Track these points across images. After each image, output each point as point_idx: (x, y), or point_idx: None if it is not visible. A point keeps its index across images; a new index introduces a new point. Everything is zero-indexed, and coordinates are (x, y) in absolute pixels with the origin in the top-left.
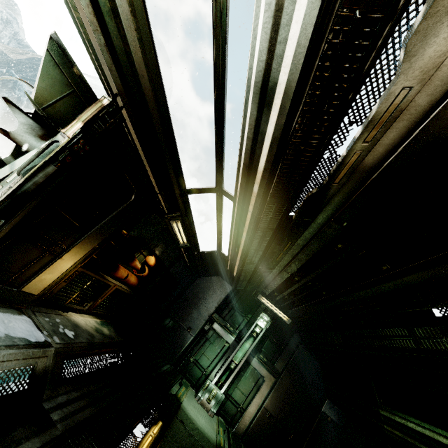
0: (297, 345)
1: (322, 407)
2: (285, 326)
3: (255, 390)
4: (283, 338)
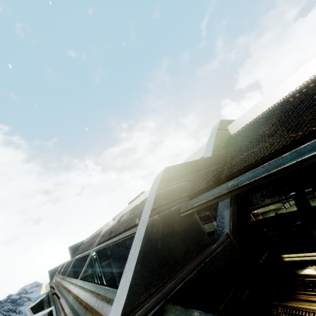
0: None
1: (127, 244)
2: None
3: (111, 268)
4: None
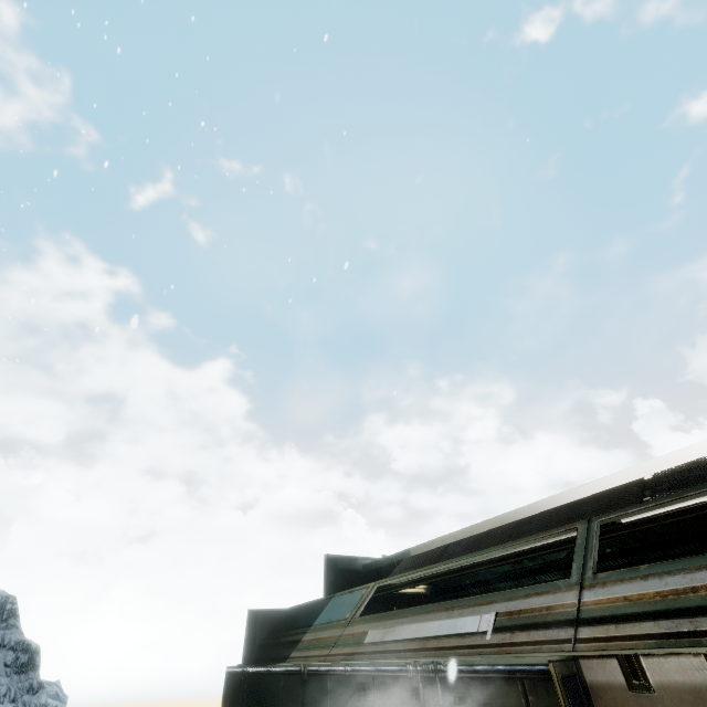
0: None
1: None
2: (418, 598)
3: None
4: None
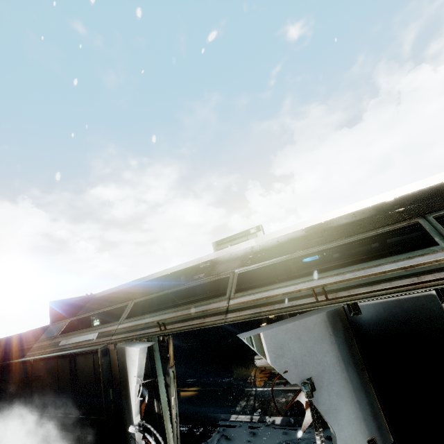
0: (118, 310)
1: None
2: None
3: None
4: (109, 315)
